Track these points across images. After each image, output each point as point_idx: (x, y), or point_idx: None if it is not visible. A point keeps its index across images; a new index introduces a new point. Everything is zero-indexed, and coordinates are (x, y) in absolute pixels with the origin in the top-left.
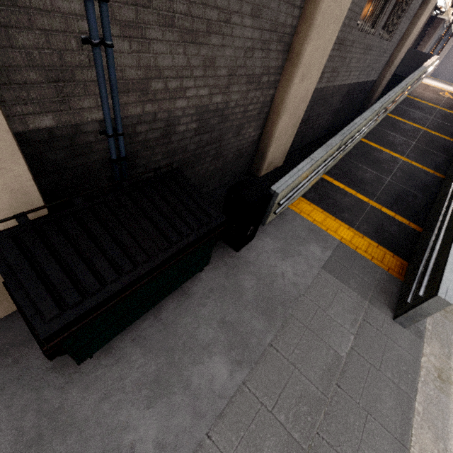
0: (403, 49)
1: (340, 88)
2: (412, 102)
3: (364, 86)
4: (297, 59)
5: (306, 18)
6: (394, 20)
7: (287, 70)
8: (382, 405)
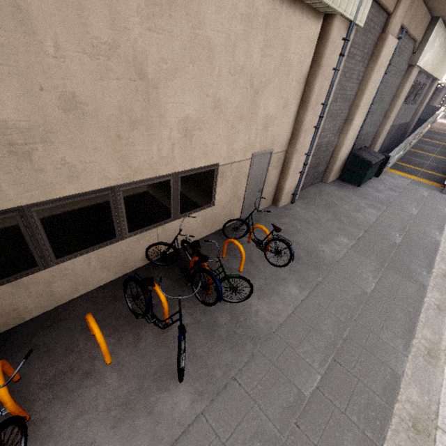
0: (422, 106)
1: (394, 127)
2: (433, 132)
3: (403, 126)
4: (388, 118)
5: (391, 106)
6: (417, 97)
7: (384, 121)
8: (440, 202)
